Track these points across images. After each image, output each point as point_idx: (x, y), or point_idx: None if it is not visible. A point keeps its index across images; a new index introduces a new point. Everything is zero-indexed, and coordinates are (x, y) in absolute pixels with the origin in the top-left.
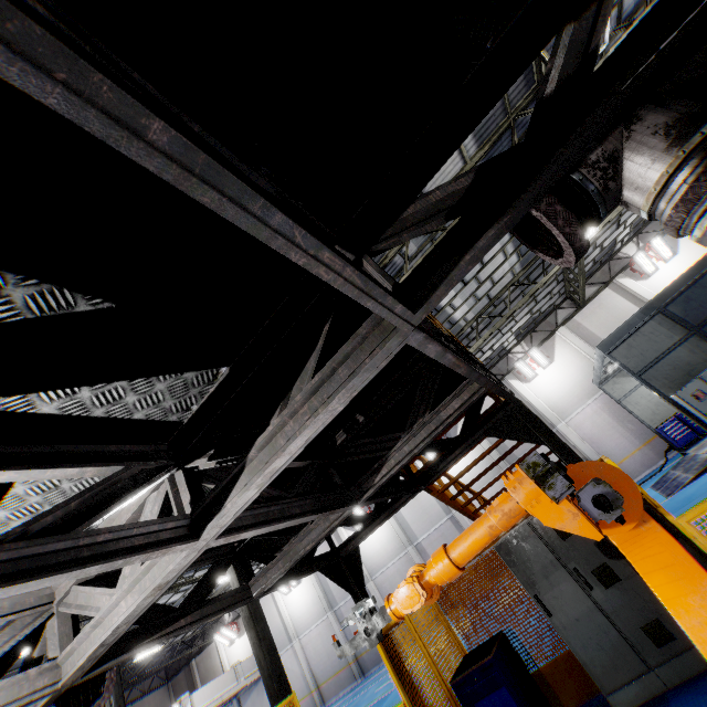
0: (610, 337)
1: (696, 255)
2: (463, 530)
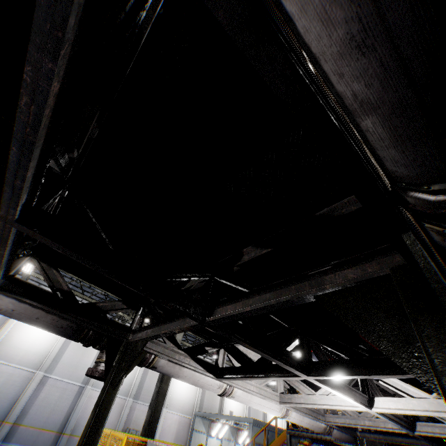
0: (257, 420)
1: (240, 408)
2: (76, 401)
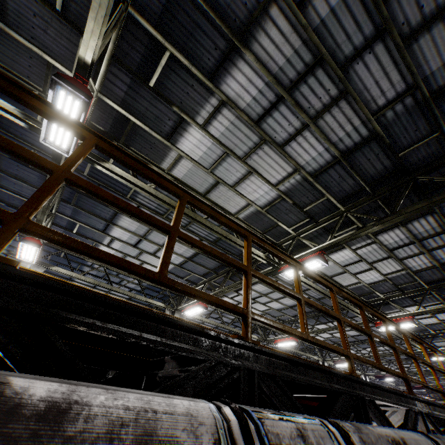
0: None
1: None
2: None
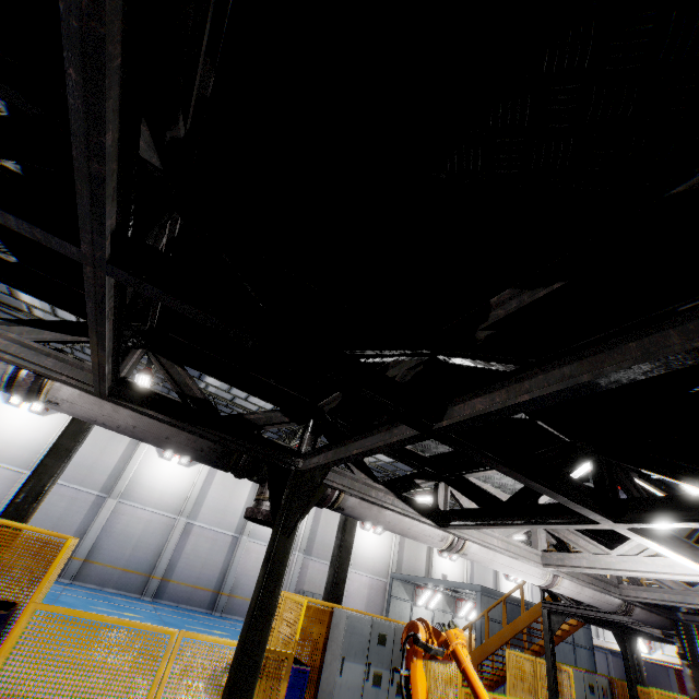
0: (487, 588)
1: (457, 572)
2: (231, 554)
